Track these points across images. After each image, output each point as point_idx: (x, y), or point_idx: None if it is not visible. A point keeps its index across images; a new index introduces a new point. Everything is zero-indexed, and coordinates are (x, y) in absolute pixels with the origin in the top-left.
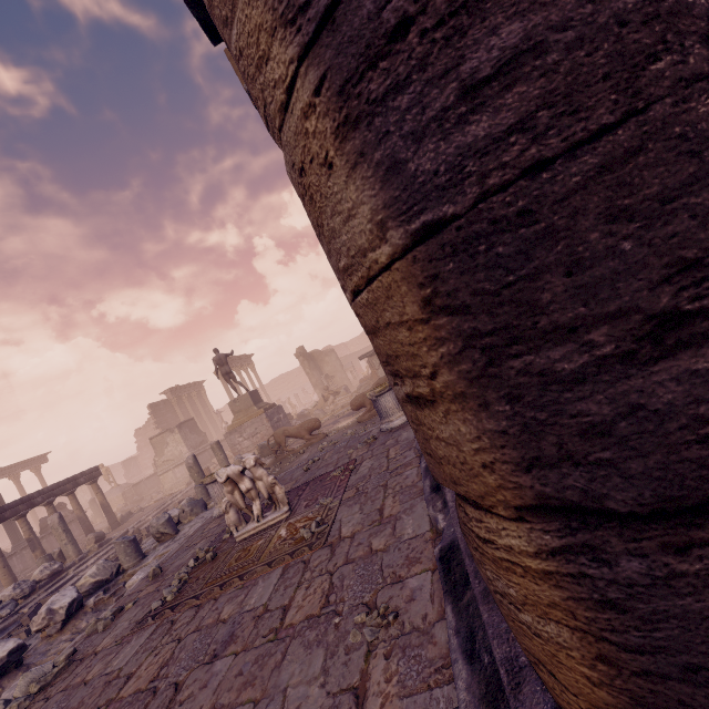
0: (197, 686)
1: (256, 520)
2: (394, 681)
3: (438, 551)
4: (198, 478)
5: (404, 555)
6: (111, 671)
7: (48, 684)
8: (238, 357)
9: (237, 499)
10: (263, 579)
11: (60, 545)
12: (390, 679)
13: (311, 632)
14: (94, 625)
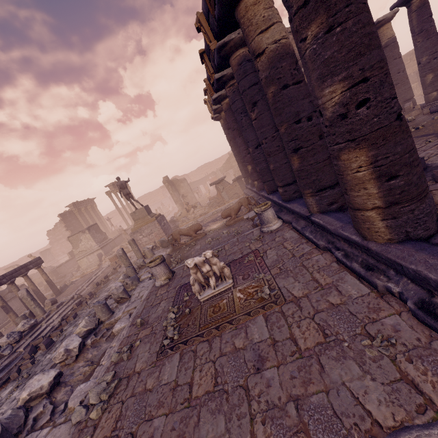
0: (262, 386)
1: (213, 288)
2: (430, 374)
3: (411, 304)
4: (126, 262)
5: (365, 306)
6: (167, 383)
7: (112, 393)
8: None
9: (199, 276)
10: (251, 323)
11: (30, 308)
12: (425, 373)
13: (331, 351)
14: (118, 356)
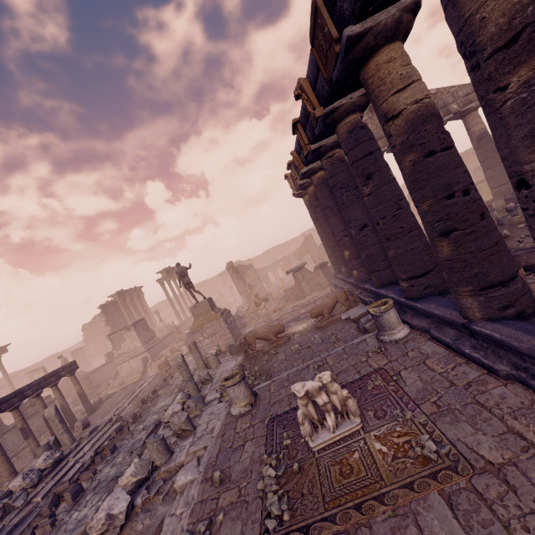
0: None
1: (332, 431)
2: None
3: None
4: (186, 374)
5: None
6: None
7: None
8: (174, 268)
9: (311, 411)
10: (422, 508)
11: (56, 434)
12: None
13: None
14: None
